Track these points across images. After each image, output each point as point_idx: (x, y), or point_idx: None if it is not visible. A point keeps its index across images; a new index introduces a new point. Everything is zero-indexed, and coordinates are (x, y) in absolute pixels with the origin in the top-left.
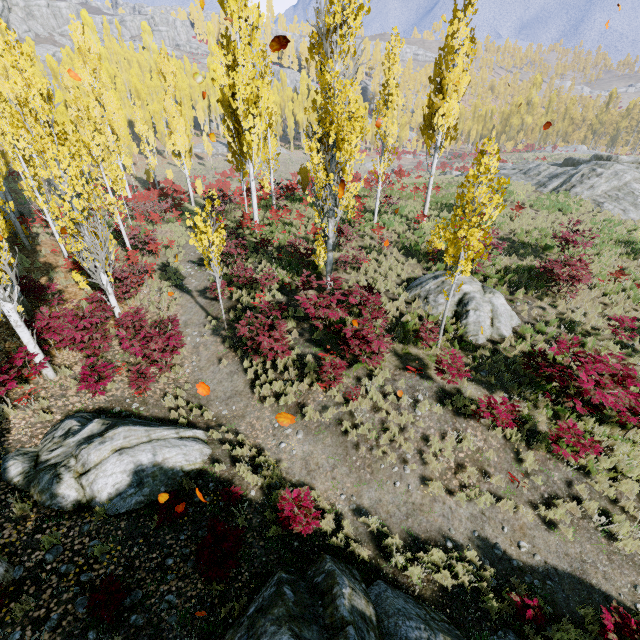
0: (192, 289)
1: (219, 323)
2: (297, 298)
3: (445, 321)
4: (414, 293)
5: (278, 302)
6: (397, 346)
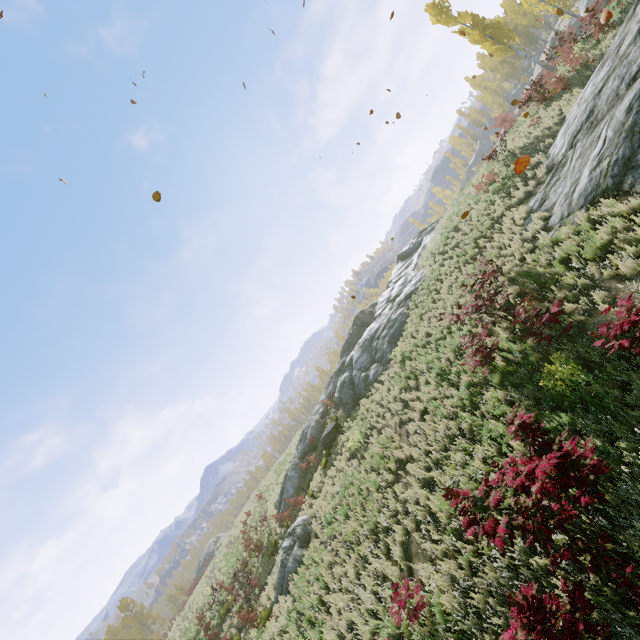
0: None
1: None
2: None
3: None
4: None
5: None
6: None
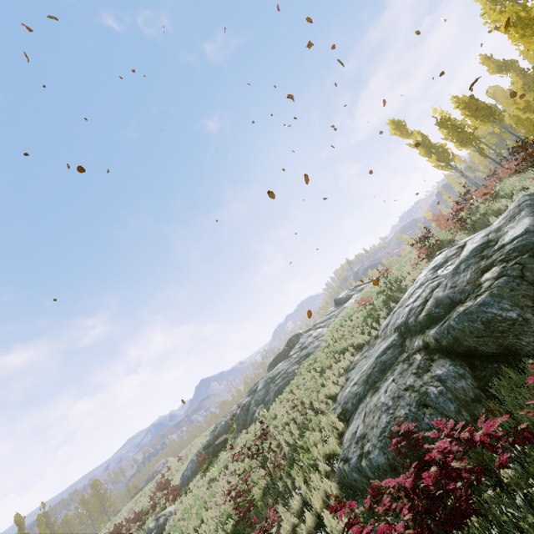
0: None
1: None
2: None
3: None
4: None
5: None
6: None
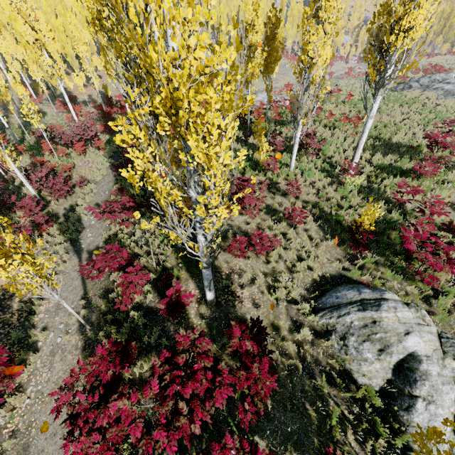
0: (84, 248)
1: (90, 312)
2: (114, 406)
3: (371, 398)
4: (327, 321)
5: (147, 308)
6: (287, 454)
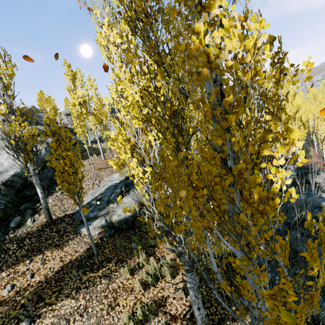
0: None
1: None
2: None
3: None
4: None
5: None
6: None
